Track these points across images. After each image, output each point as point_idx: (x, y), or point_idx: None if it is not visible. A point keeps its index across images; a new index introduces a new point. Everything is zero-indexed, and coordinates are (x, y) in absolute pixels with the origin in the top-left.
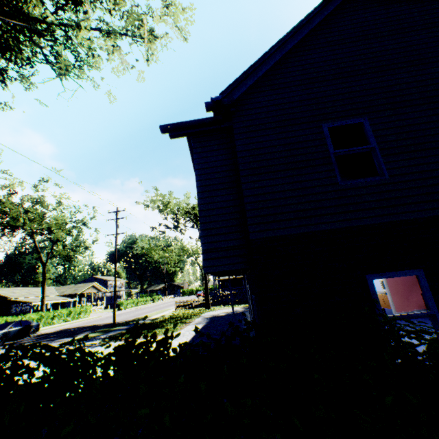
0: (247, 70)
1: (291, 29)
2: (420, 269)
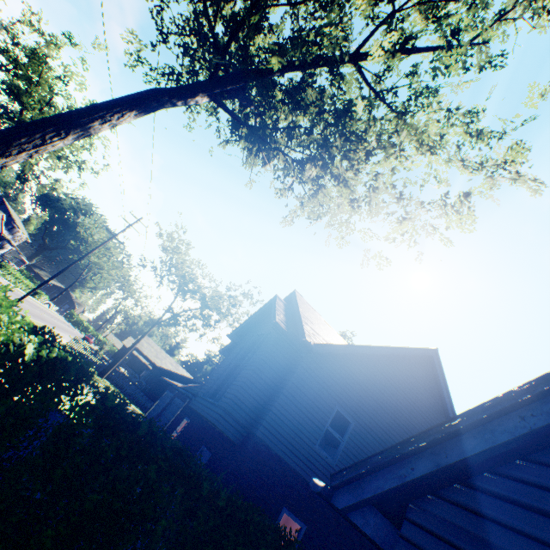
0: (335, 345)
1: (368, 345)
2: (306, 526)
